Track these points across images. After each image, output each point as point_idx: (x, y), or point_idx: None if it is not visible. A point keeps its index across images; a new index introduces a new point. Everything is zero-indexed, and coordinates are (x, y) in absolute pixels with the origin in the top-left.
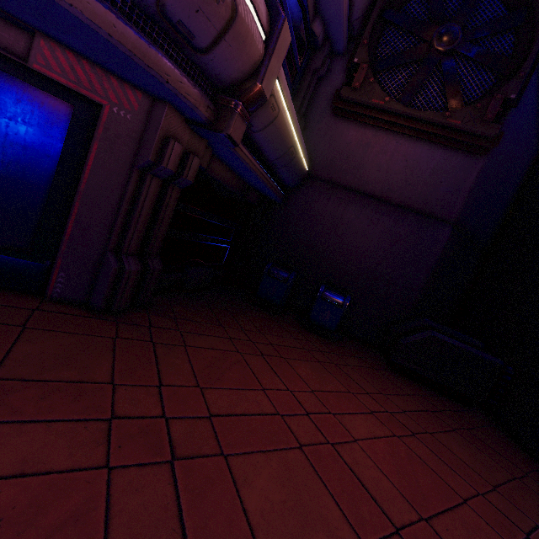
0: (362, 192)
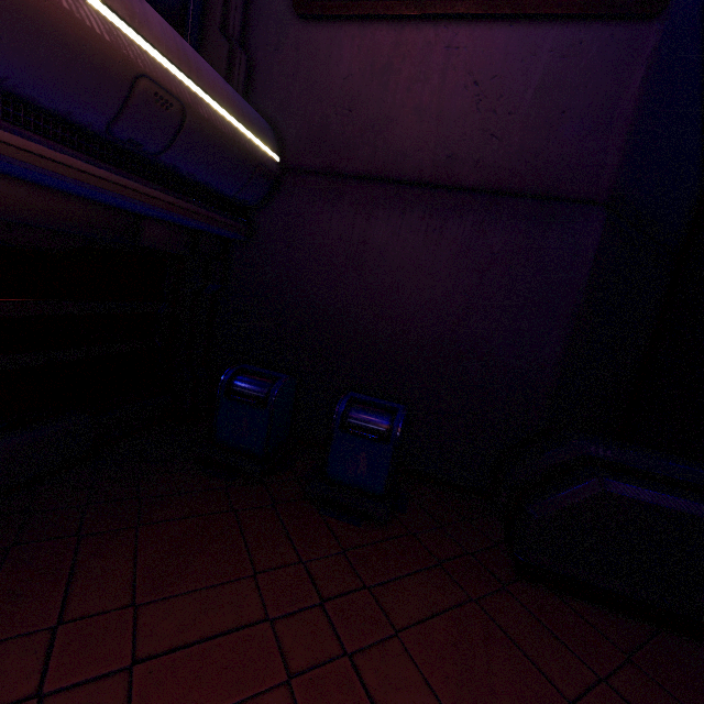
0: (396, 178)
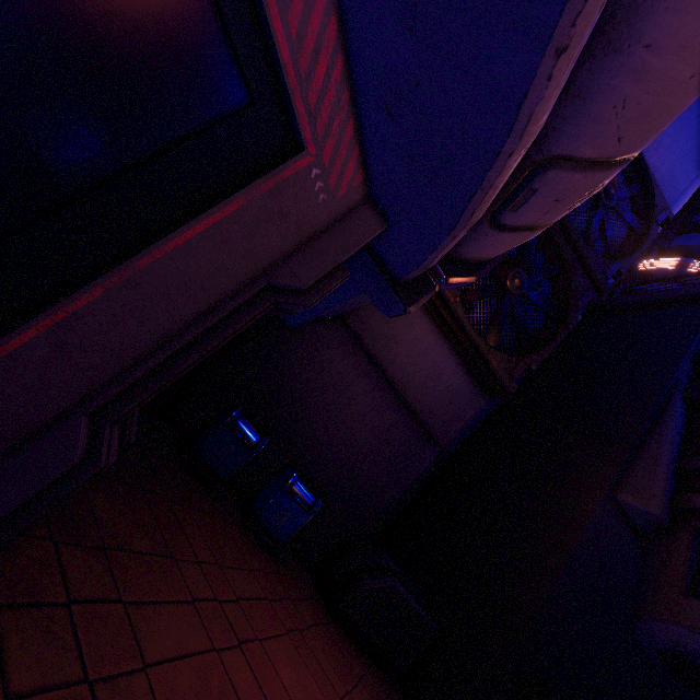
0: (382, 369)
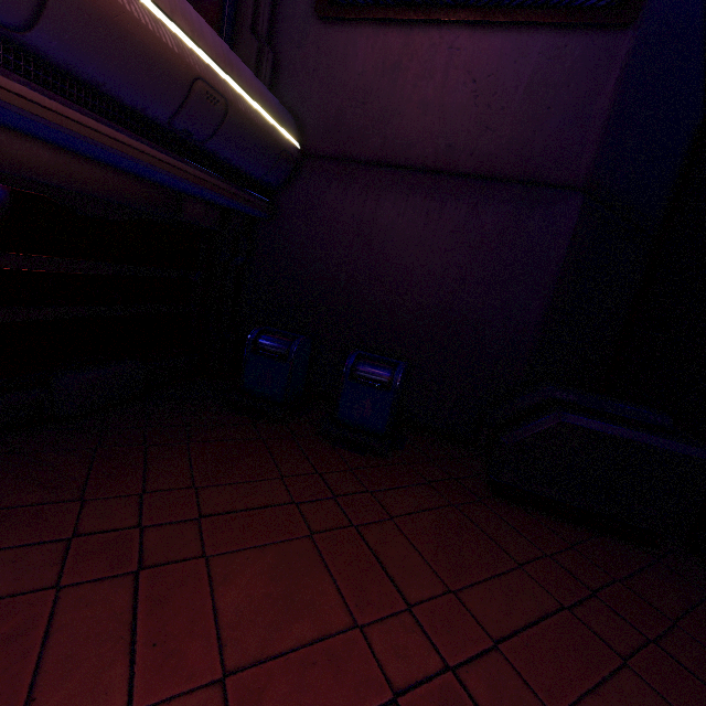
0: (402, 164)
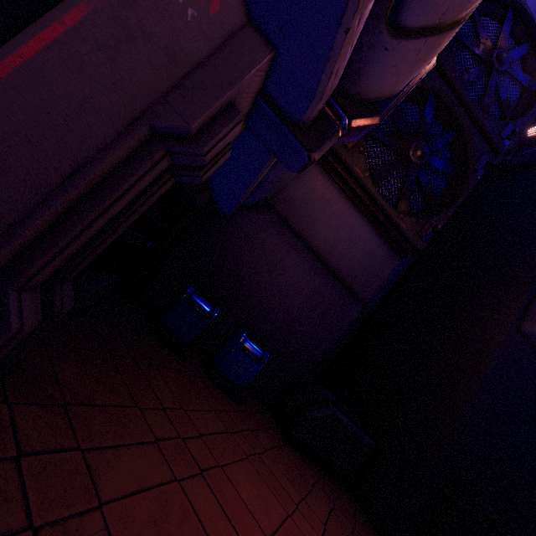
0: (308, 244)
